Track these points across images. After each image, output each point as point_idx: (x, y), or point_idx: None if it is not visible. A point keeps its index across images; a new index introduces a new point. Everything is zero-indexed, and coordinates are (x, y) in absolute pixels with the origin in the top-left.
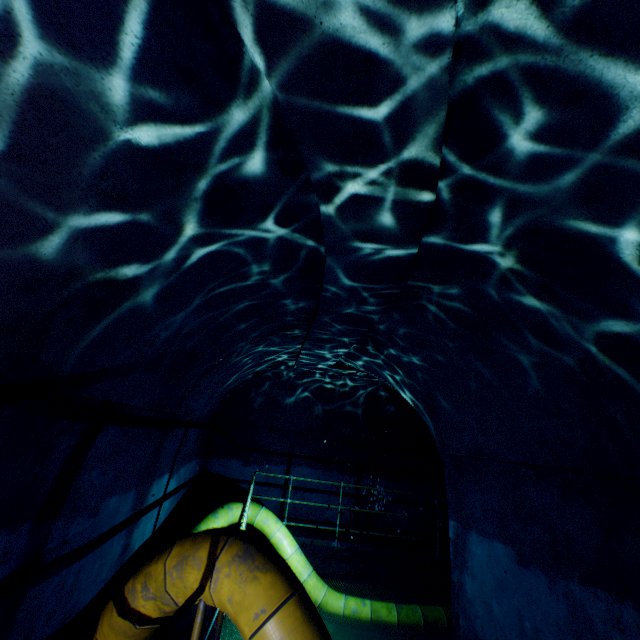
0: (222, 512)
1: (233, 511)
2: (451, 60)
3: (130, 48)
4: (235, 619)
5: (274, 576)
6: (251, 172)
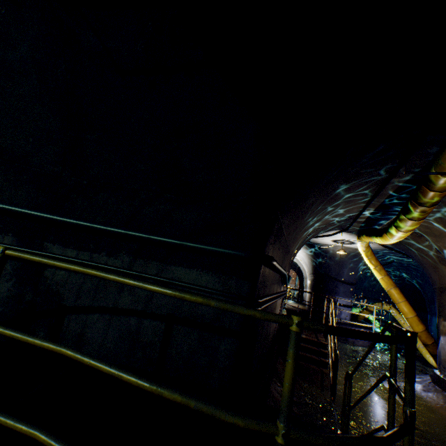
0: (353, 309)
1: (355, 309)
2: (412, 260)
3: (378, 257)
4: (386, 310)
5: (391, 306)
6: (385, 259)
